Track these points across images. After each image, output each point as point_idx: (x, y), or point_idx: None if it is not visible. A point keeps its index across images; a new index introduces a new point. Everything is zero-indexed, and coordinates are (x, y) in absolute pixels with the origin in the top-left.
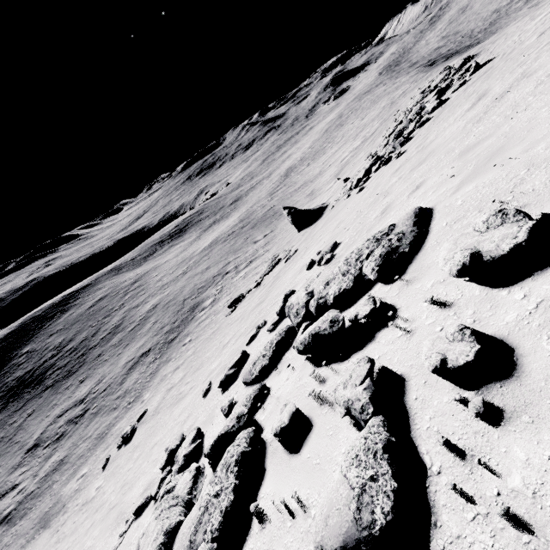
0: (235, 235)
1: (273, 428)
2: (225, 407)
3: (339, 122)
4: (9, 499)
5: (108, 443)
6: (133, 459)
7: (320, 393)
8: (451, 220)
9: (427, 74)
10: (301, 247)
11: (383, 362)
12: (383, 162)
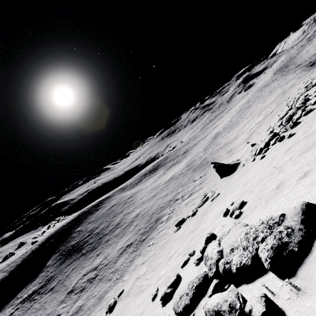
0: (183, 175)
1: None
2: None
3: (248, 105)
4: None
5: (102, 305)
6: None
7: None
8: None
9: (309, 72)
10: (221, 192)
11: None
12: (278, 140)
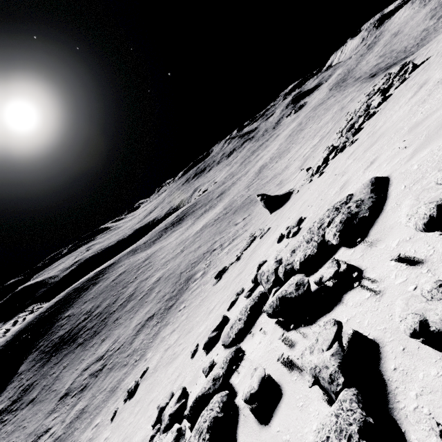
0: (220, 219)
1: (244, 393)
2: (206, 368)
3: (300, 128)
4: (43, 441)
5: (117, 396)
6: (134, 413)
7: (290, 357)
8: (409, 183)
9: (370, 83)
10: (273, 225)
11: (352, 325)
12: (338, 150)
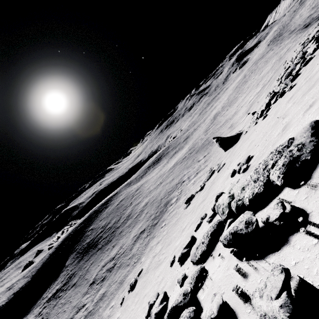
0: (187, 158)
1: (206, 315)
2: (179, 280)
3: (244, 80)
4: (81, 313)
5: (124, 287)
6: (134, 302)
7: (244, 288)
8: None
9: (304, 32)
10: (227, 161)
11: (301, 270)
12: (279, 96)
